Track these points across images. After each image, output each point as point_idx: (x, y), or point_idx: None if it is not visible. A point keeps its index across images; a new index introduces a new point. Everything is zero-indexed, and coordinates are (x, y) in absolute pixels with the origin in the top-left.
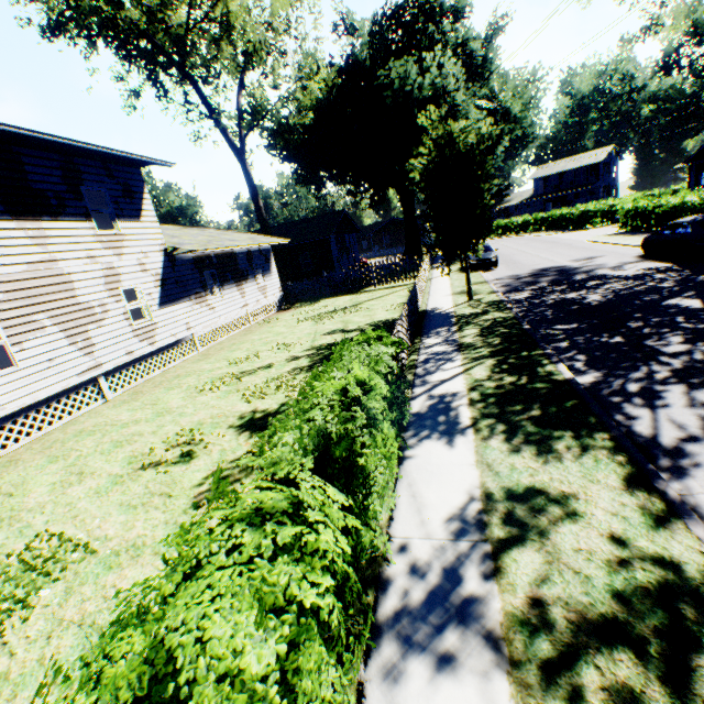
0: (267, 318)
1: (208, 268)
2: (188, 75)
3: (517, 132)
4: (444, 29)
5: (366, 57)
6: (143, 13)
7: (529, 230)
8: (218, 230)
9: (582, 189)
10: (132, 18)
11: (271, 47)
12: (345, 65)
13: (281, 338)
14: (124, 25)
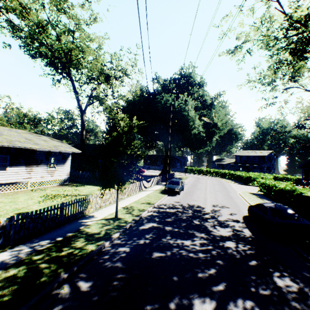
0: (45, 187)
1: (3, 154)
2: (70, 77)
3: (221, 134)
4: (196, 89)
5: (162, 92)
6: (49, 51)
7: (226, 177)
8: (50, 138)
9: (255, 165)
10: (46, 51)
11: (117, 78)
12: (152, 92)
13: (1, 205)
14: (50, 56)
